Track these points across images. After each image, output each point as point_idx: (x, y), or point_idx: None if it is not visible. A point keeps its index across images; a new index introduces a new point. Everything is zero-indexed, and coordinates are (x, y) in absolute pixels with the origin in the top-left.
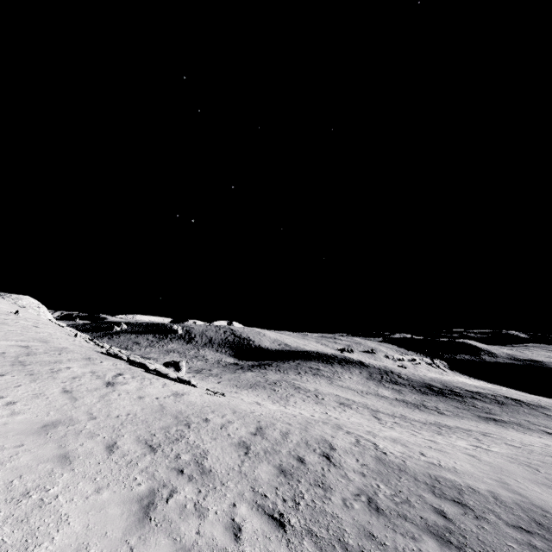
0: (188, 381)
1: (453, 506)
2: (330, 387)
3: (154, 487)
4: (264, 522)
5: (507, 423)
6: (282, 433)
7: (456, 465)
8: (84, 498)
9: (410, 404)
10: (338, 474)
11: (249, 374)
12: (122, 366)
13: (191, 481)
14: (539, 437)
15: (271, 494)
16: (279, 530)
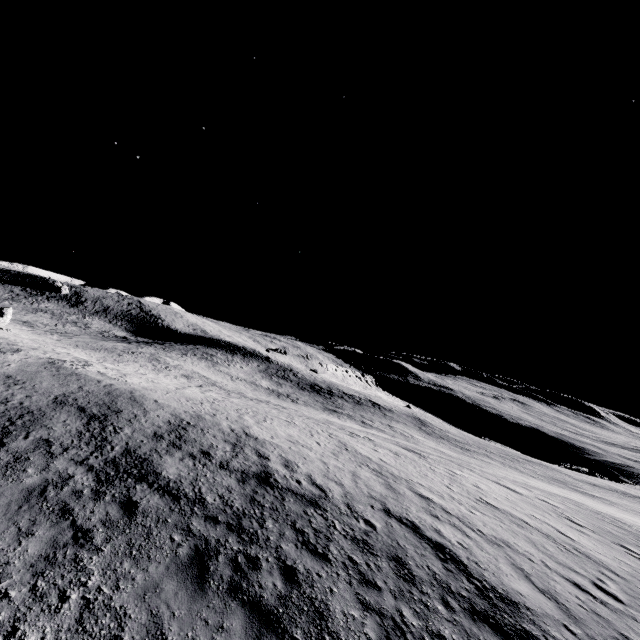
0: None
1: (55, 379)
2: (204, 369)
3: None
4: None
5: (342, 414)
6: None
7: (135, 382)
8: None
9: (275, 393)
10: None
11: (117, 344)
12: None
13: None
14: (342, 420)
15: None
16: None
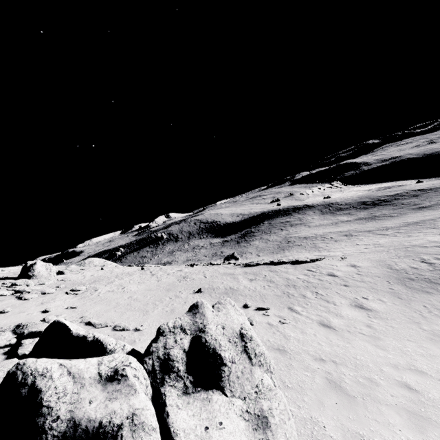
0: (317, 259)
1: None
2: (314, 229)
3: None
4: None
5: (432, 206)
6: (436, 259)
7: None
8: None
9: (368, 219)
10: None
11: (258, 243)
12: (287, 267)
13: None
14: None
15: None
16: None
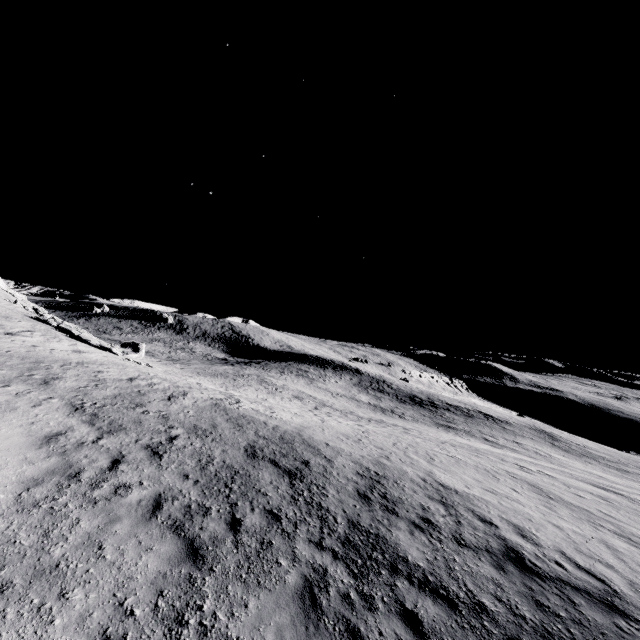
0: (109, 349)
1: (231, 425)
2: (305, 387)
3: None
4: (64, 406)
5: (458, 430)
6: (151, 383)
7: (288, 418)
8: None
9: (379, 409)
10: (163, 404)
11: (225, 367)
12: (42, 327)
13: (27, 385)
14: (466, 439)
15: (88, 400)
16: (71, 410)
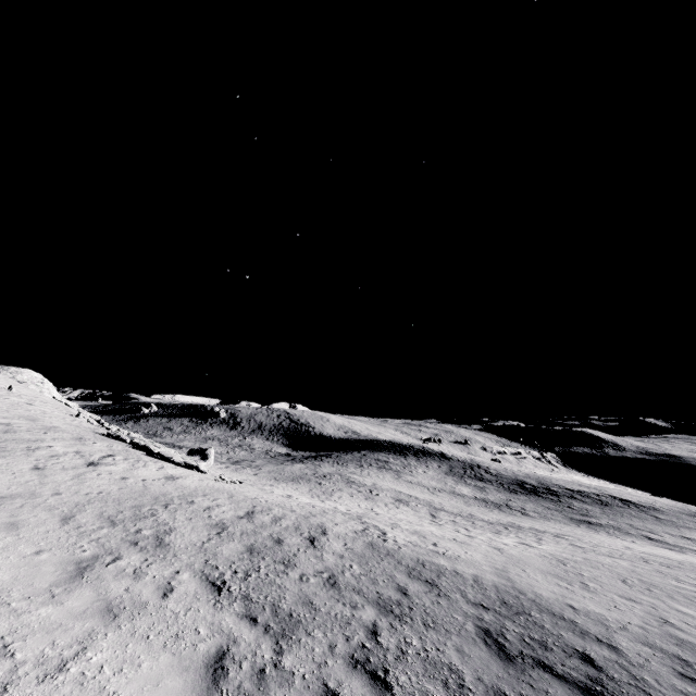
0: (196, 466)
1: (421, 586)
2: (395, 483)
3: (100, 554)
4: (201, 586)
5: (603, 526)
6: (275, 518)
7: (464, 554)
8: (22, 557)
9: (491, 504)
10: (313, 555)
11: (298, 466)
12: (119, 447)
13: (141, 552)
14: (631, 542)
15: (224, 567)
16: (213, 594)
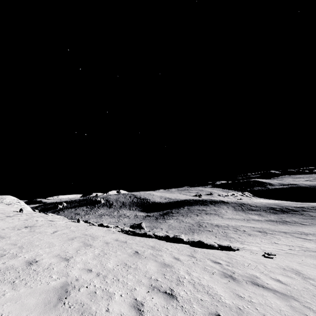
0: (229, 247)
1: None
2: (227, 220)
3: None
4: None
5: None
6: None
7: None
8: None
9: (279, 222)
10: None
11: (172, 222)
12: (182, 247)
13: None
14: None
15: None
16: None
